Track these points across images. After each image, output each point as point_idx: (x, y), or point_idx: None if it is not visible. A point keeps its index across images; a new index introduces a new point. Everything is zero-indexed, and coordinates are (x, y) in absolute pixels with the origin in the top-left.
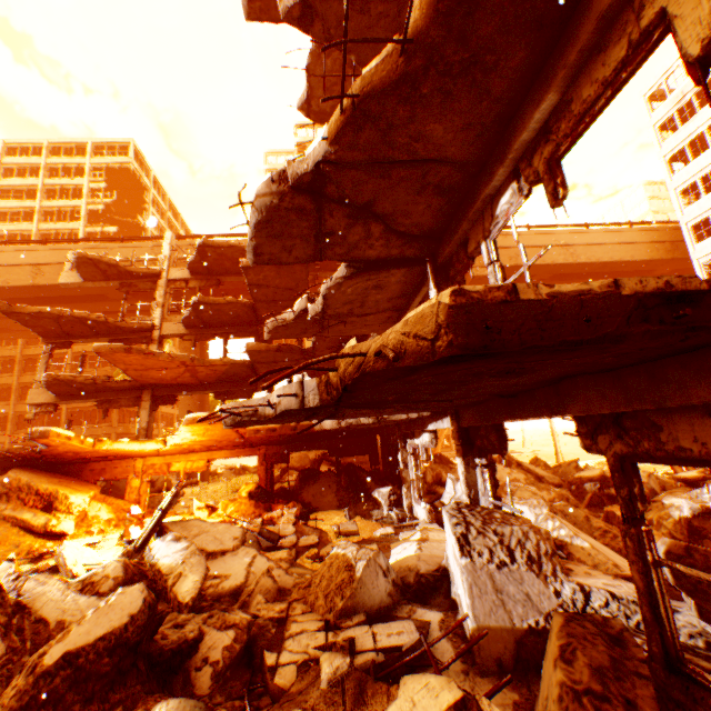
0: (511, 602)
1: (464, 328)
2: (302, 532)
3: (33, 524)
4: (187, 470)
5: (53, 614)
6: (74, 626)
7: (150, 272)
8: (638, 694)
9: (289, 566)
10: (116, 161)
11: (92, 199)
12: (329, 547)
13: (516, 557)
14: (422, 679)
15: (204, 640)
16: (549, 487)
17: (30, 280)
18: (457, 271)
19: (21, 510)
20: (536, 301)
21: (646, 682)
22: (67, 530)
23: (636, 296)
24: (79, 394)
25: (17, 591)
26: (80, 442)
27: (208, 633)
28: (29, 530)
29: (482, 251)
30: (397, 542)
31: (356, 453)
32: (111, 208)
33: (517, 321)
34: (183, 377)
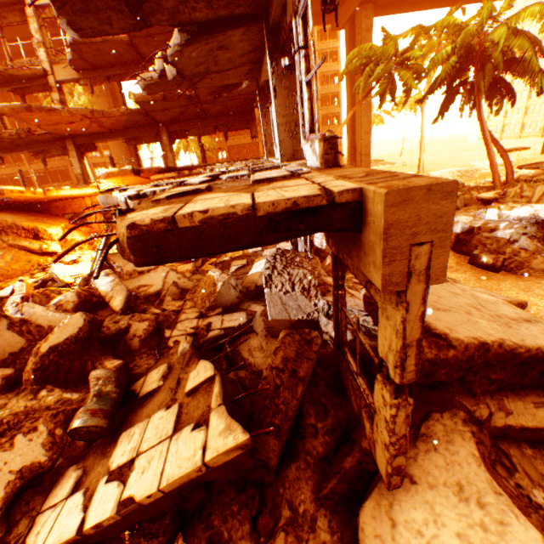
0: (290, 309)
1: (142, 251)
2: None
3: (33, 249)
4: None
5: (45, 323)
6: (50, 335)
7: None
8: (301, 367)
9: (192, 275)
10: None
11: None
12: (223, 258)
13: (295, 288)
14: (205, 363)
15: (132, 327)
16: None
17: None
18: (284, 41)
19: (20, 241)
20: (191, 228)
21: (309, 361)
22: (57, 251)
23: (268, 216)
24: (14, 148)
25: (20, 312)
26: (33, 194)
27: (133, 324)
28: (32, 252)
29: (293, 31)
30: (259, 259)
31: None
32: None
33: (178, 243)
34: (92, 128)
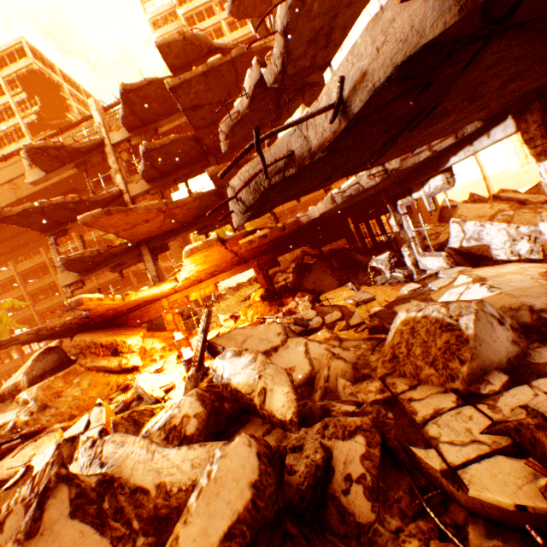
0: None
1: None
2: (323, 313)
3: (111, 367)
4: (202, 297)
5: (148, 480)
6: (179, 528)
7: (94, 144)
8: None
9: (339, 343)
10: (20, 67)
11: (23, 113)
12: (355, 317)
13: None
14: None
15: (334, 457)
16: (540, 205)
17: (14, 196)
18: None
19: (97, 361)
20: None
21: None
22: (136, 364)
23: None
24: (94, 268)
25: (98, 460)
26: (111, 301)
27: (333, 448)
28: (110, 372)
29: None
30: (437, 293)
31: (333, 240)
32: (42, 115)
33: None
34: (165, 224)
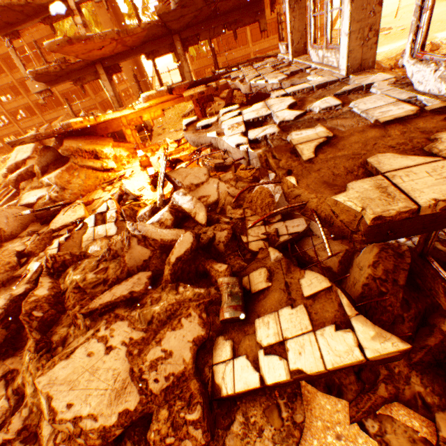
0: None
1: (374, 234)
2: None
3: (97, 168)
4: (152, 119)
5: (157, 237)
6: (174, 250)
7: None
8: (399, 277)
9: (235, 183)
10: None
11: None
12: None
13: None
14: (314, 275)
15: (216, 236)
16: None
17: None
18: None
19: (86, 162)
20: (429, 214)
21: (404, 272)
22: (113, 167)
23: None
24: (57, 80)
25: (137, 230)
26: (88, 123)
27: (217, 234)
28: (96, 170)
29: None
30: None
31: None
32: None
33: (409, 226)
34: (117, 49)
